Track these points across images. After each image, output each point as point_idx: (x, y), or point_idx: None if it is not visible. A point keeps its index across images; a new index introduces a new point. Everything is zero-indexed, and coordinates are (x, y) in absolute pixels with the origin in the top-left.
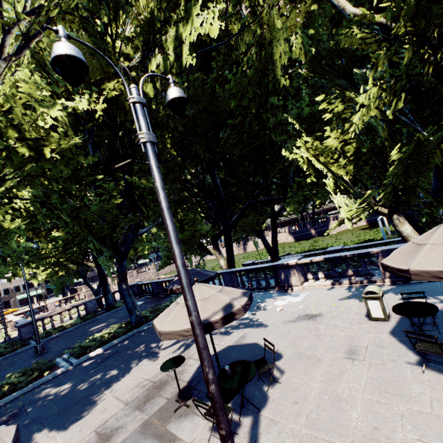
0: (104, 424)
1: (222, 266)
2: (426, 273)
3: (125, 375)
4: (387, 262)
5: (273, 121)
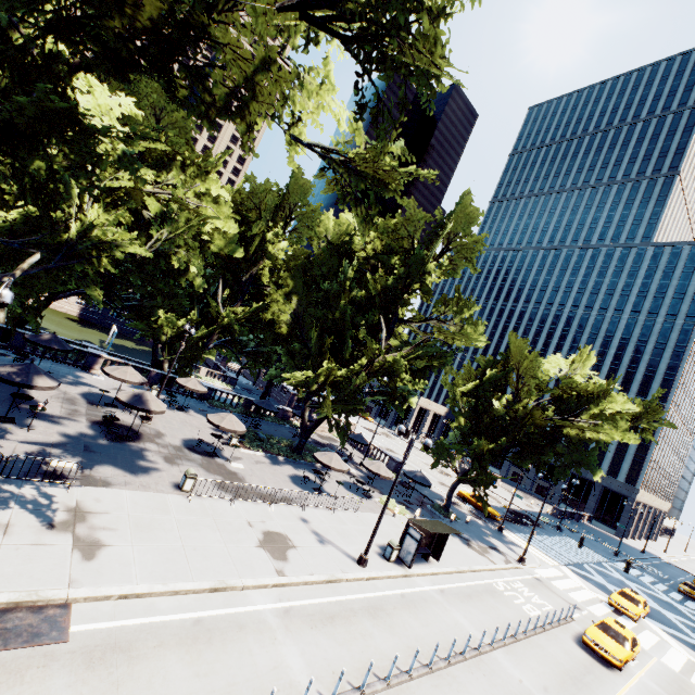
0: (64, 407)
1: (0, 319)
2: (189, 388)
3: (26, 391)
4: (179, 382)
5: (163, 285)
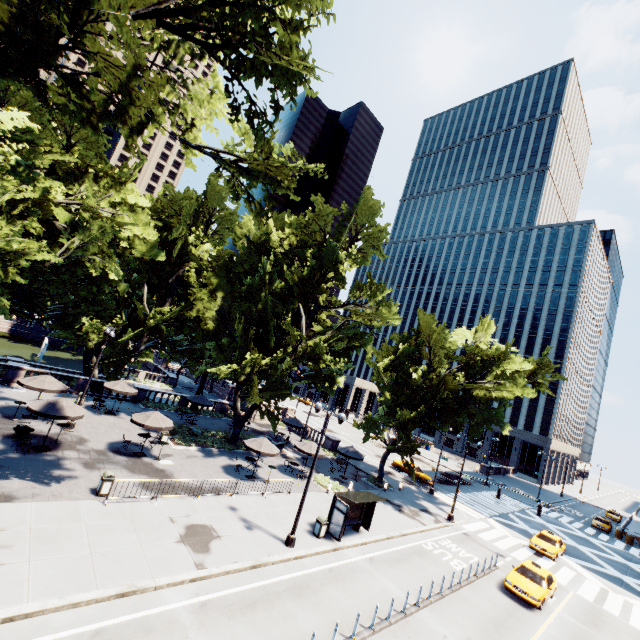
0: None
1: None
2: (117, 391)
3: None
4: (107, 386)
5: (86, 293)
